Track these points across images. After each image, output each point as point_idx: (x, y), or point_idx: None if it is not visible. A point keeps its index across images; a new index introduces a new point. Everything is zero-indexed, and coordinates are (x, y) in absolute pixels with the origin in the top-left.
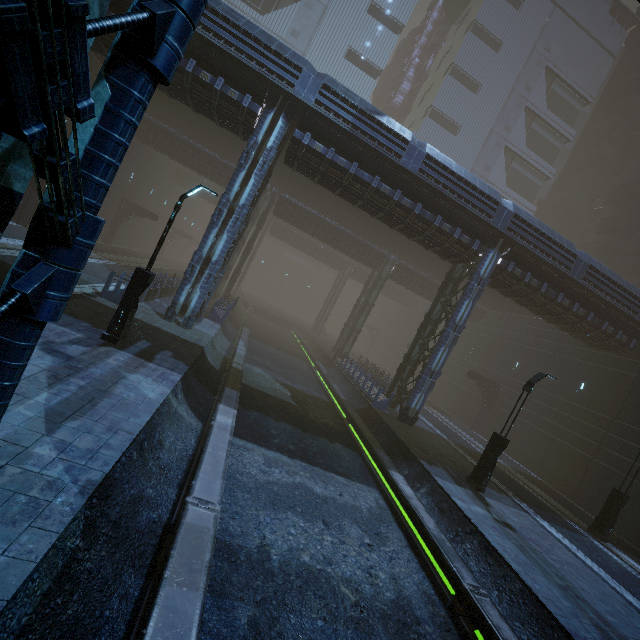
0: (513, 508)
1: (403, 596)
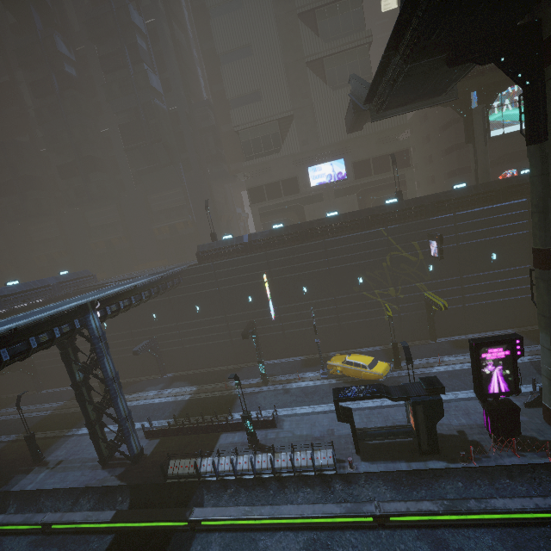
0: (64, 444)
1: None
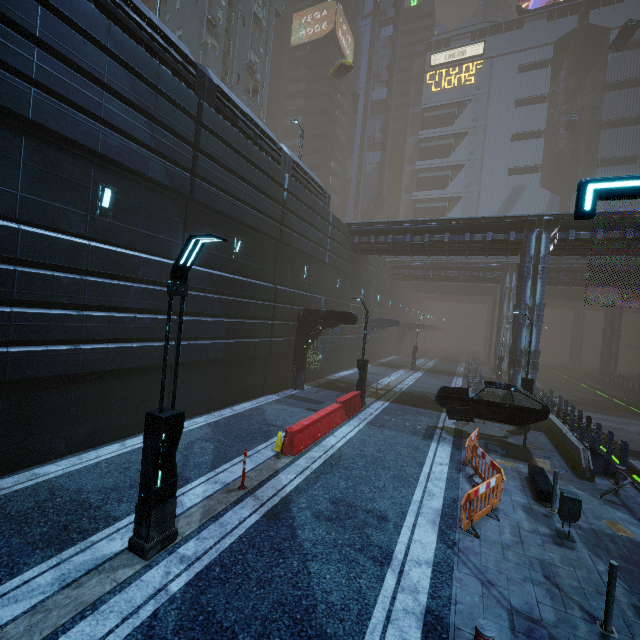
0: None
1: None
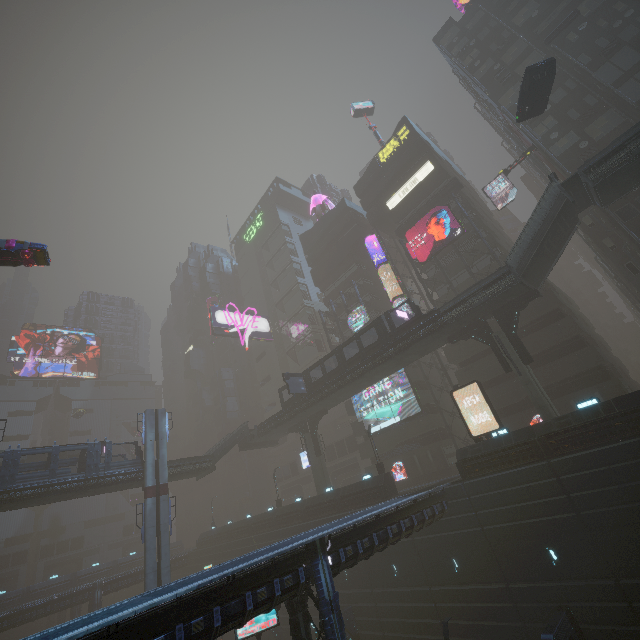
0: None
1: None
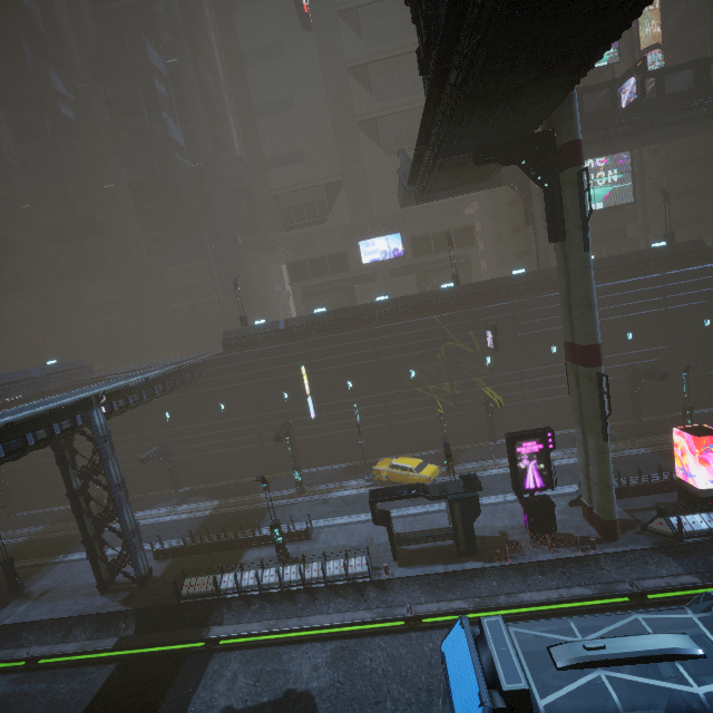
0: (50, 572)
1: (0, 697)
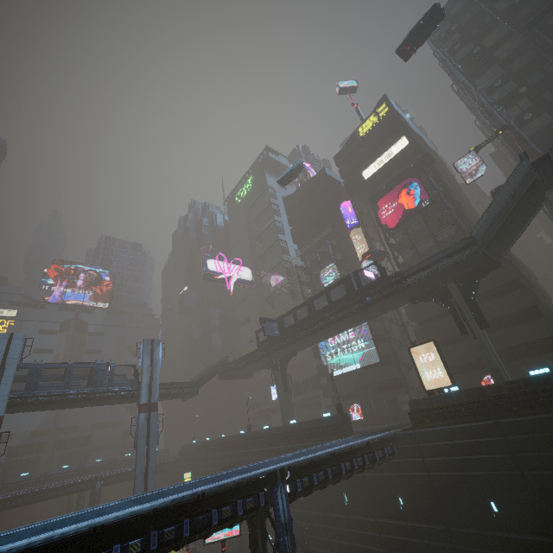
0: None
1: None
